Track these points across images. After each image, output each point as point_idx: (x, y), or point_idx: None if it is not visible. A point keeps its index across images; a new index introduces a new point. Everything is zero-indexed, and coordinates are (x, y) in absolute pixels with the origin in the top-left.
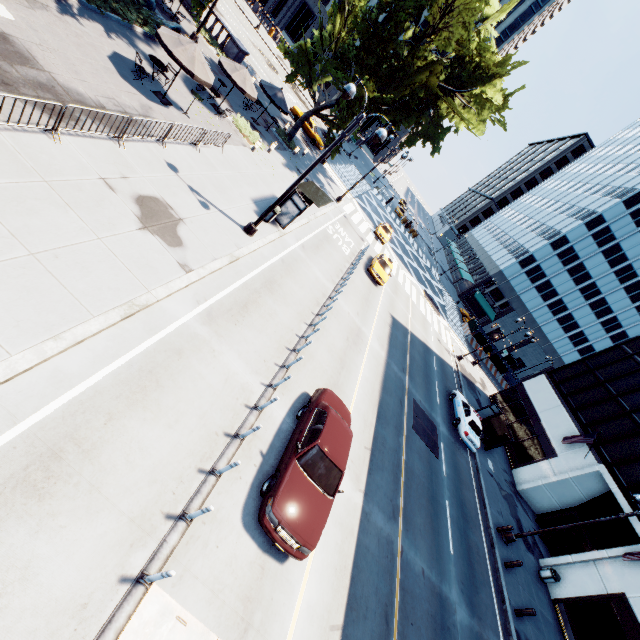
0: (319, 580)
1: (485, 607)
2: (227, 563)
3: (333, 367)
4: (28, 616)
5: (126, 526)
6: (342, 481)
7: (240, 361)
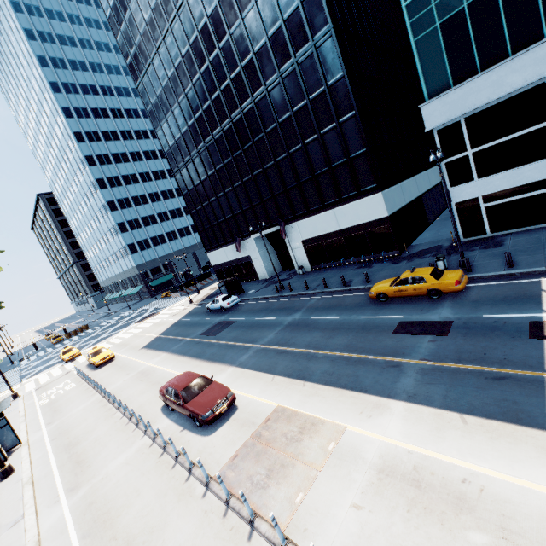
0: (253, 388)
1: (301, 304)
2: (224, 439)
3: (155, 389)
4: (196, 541)
5: (181, 503)
6: (219, 379)
7: (119, 457)
